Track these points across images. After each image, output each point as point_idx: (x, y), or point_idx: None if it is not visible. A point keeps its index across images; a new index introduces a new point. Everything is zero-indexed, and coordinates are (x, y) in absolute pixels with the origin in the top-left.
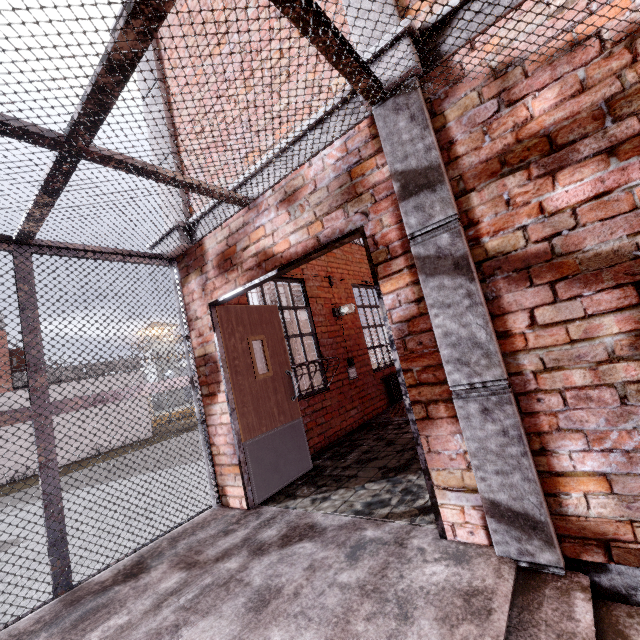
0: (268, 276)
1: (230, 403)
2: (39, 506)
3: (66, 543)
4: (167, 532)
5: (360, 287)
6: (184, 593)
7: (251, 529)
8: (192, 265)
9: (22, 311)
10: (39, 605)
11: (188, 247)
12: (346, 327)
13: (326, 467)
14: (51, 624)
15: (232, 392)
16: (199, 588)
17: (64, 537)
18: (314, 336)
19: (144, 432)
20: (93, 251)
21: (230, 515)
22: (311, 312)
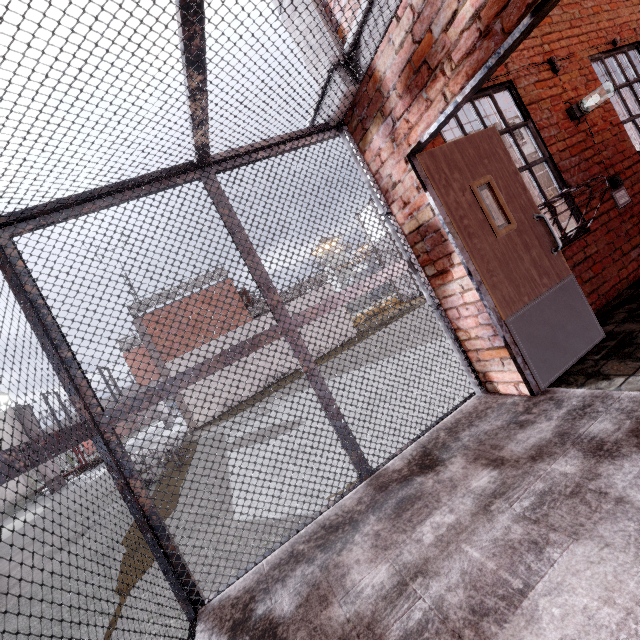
0: (512, 40)
1: (473, 276)
2: (320, 409)
3: (353, 438)
4: (437, 422)
5: (603, 58)
6: (513, 498)
7: (559, 421)
8: (367, 115)
9: (233, 236)
10: (352, 486)
11: (354, 92)
12: (595, 131)
13: (632, 332)
14: (373, 507)
15: (471, 262)
16: (532, 494)
17: (349, 433)
18: (548, 161)
19: (350, 333)
20: (262, 148)
21: (509, 403)
22: (535, 127)
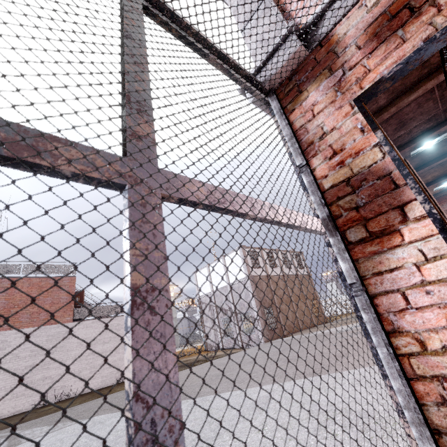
0: None
1: None
2: None
3: None
4: None
5: None
6: None
7: None
8: (308, 77)
9: (126, 38)
10: None
11: (301, 59)
12: None
13: None
14: None
15: (441, 217)
16: None
17: None
18: None
19: None
20: (203, 42)
21: None
22: None
